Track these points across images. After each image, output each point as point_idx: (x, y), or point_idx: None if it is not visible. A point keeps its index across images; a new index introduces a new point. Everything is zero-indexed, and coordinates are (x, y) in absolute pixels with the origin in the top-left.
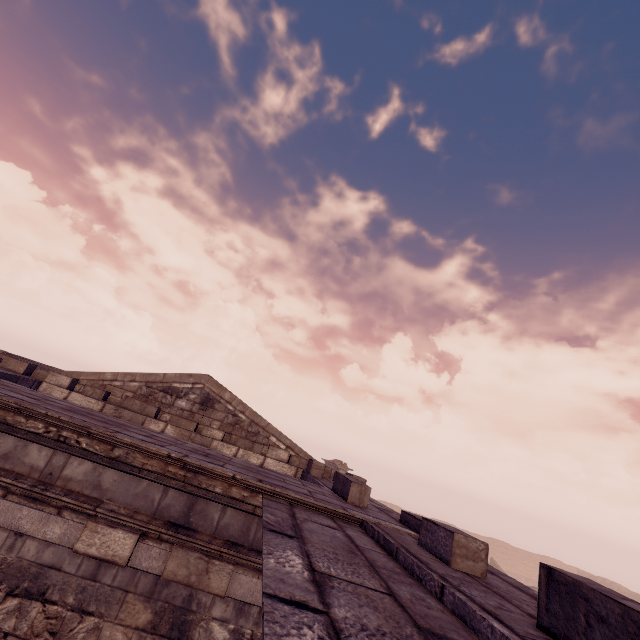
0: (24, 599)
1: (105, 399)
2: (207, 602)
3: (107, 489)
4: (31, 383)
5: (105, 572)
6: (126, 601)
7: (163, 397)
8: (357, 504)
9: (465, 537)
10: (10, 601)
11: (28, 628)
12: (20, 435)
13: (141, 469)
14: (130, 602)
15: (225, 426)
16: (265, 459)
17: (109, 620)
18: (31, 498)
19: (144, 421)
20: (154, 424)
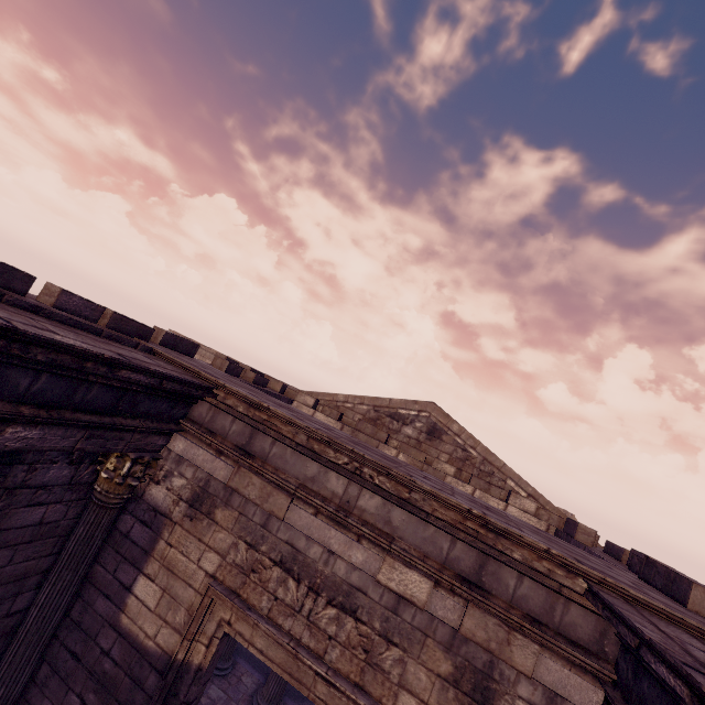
0: (340, 611)
1: (339, 419)
2: (510, 676)
3: (397, 527)
4: (287, 401)
5: (404, 609)
6: (426, 644)
7: (390, 422)
8: (704, 615)
9: None
10: (330, 609)
11: (346, 638)
12: (323, 462)
13: (429, 514)
14: (430, 646)
15: (454, 460)
16: (506, 506)
17: (412, 657)
18: (335, 521)
19: (377, 446)
20: (387, 450)
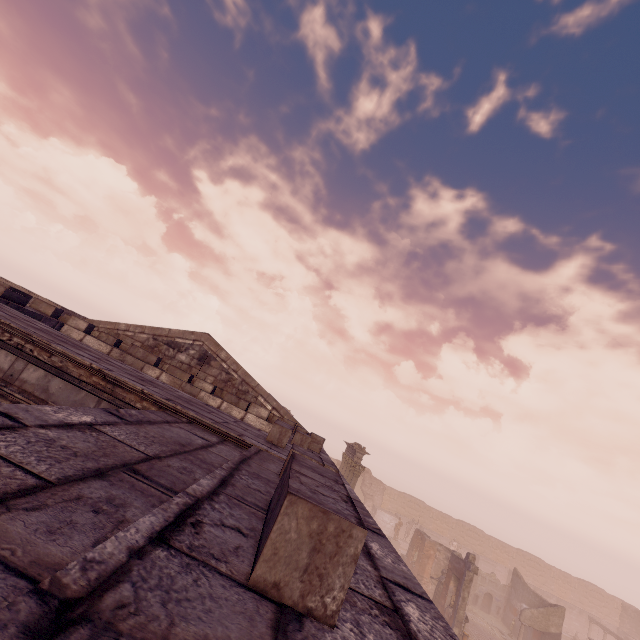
0: None
1: (117, 346)
2: None
3: (53, 394)
4: (54, 323)
5: None
6: None
7: (166, 350)
8: (275, 443)
9: (301, 454)
10: None
11: None
12: None
13: (79, 380)
14: None
15: (218, 382)
16: (246, 414)
17: None
18: None
19: (143, 367)
20: (151, 370)
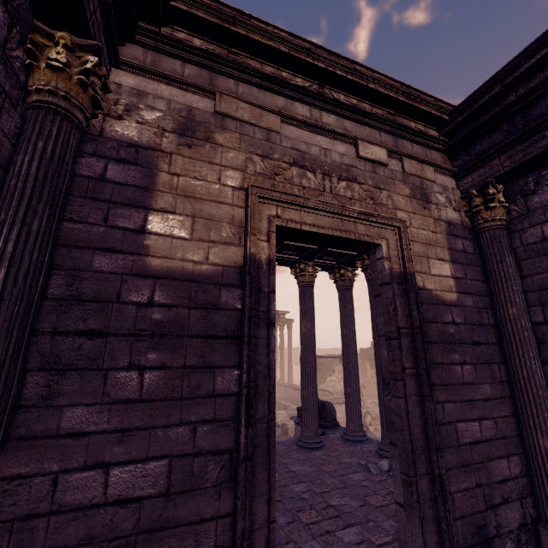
0: (348, 182)
1: None
2: (429, 185)
3: (350, 131)
4: None
5: (378, 170)
6: (395, 184)
7: None
8: None
9: None
10: (341, 183)
11: (358, 196)
12: (289, 92)
13: (367, 116)
14: (397, 184)
15: None
16: None
17: (393, 193)
18: (315, 133)
19: None
20: None
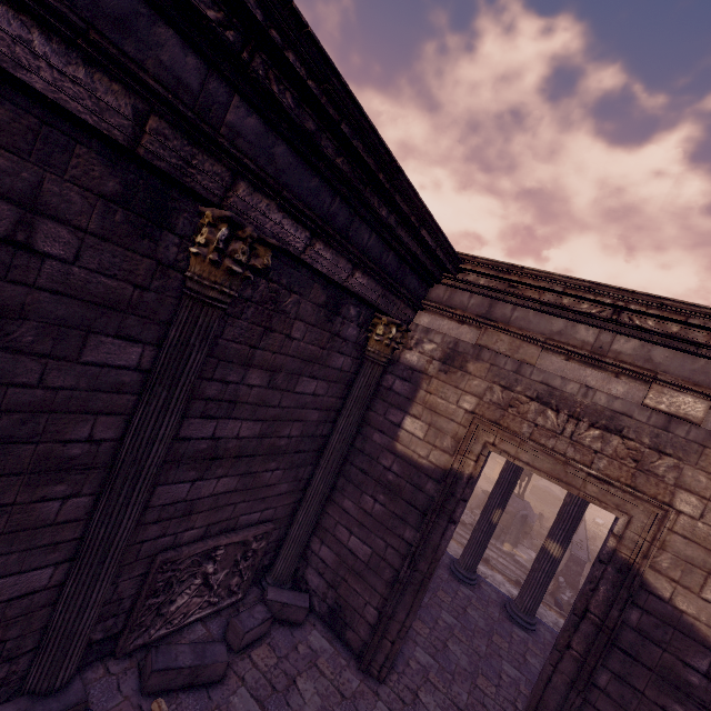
0: (604, 432)
1: None
2: None
3: (659, 363)
4: None
5: (676, 427)
6: (704, 454)
7: None
8: None
9: None
10: (593, 431)
11: (612, 452)
12: (571, 317)
13: (701, 346)
14: (709, 455)
15: None
16: None
17: (688, 464)
18: (588, 364)
19: None
20: None
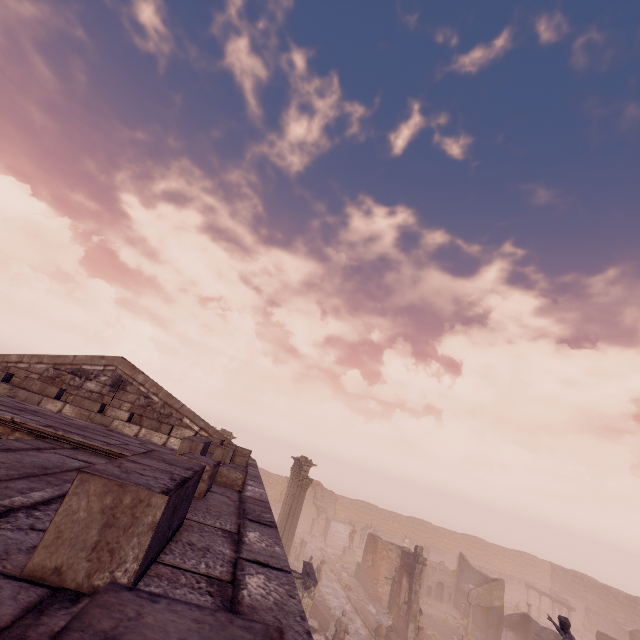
0: None
1: (7, 381)
2: None
3: None
4: None
5: None
6: None
7: (71, 379)
8: None
9: (190, 459)
10: None
11: None
12: None
13: None
14: None
15: (136, 408)
16: (168, 438)
17: None
18: None
19: (41, 401)
20: (51, 404)
